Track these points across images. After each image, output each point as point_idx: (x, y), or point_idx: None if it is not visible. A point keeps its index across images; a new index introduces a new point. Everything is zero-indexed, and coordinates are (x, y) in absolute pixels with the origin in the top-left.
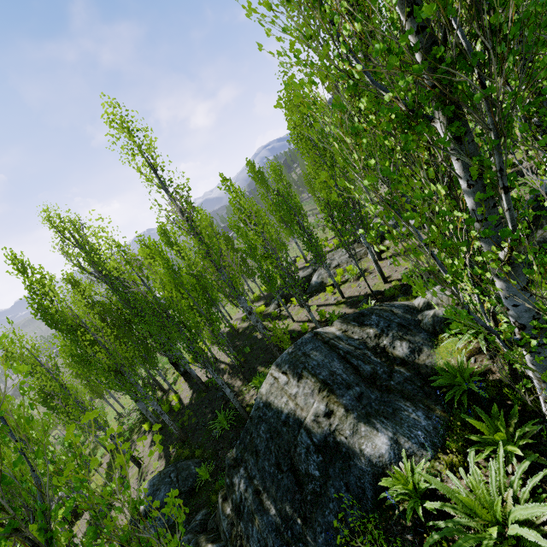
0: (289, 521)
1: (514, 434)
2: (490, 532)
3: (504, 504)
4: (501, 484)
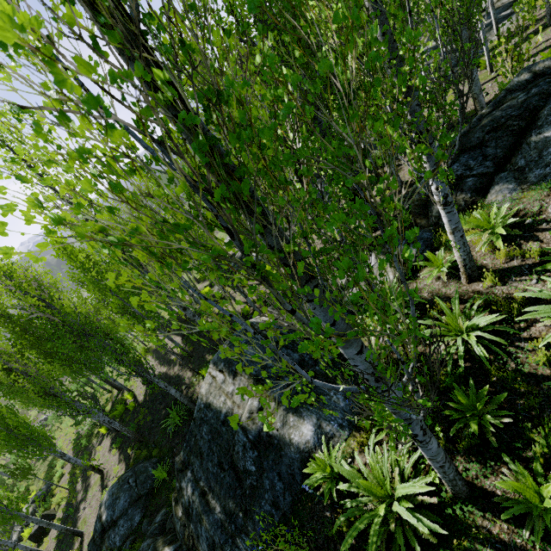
0: (232, 516)
1: None
2: (379, 510)
3: (393, 480)
4: (392, 462)
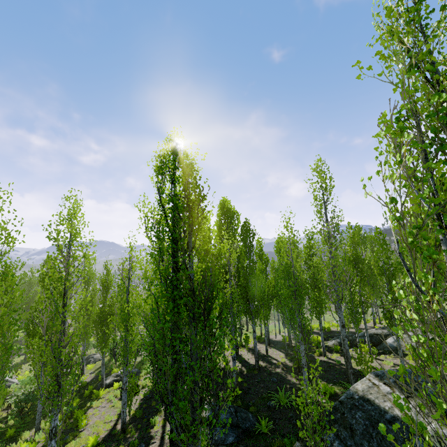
0: None
1: None
2: None
3: None
4: None
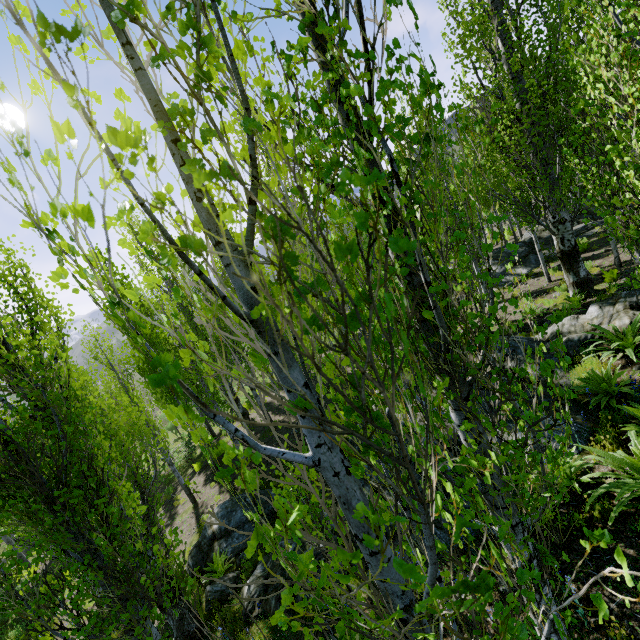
0: None
1: None
2: None
3: None
4: None
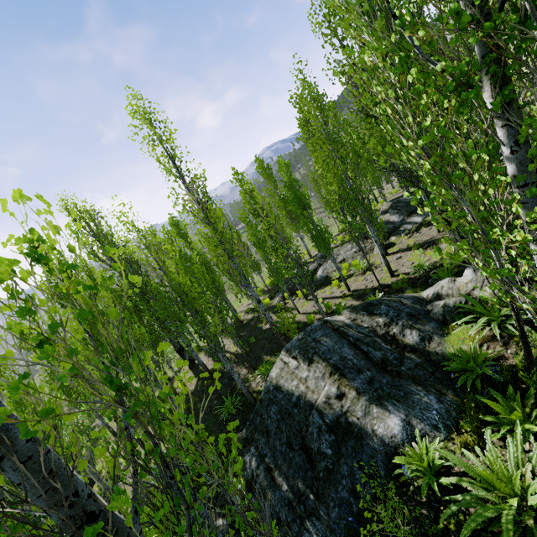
0: (301, 497)
1: (530, 415)
2: (510, 502)
3: (523, 478)
4: (519, 460)
